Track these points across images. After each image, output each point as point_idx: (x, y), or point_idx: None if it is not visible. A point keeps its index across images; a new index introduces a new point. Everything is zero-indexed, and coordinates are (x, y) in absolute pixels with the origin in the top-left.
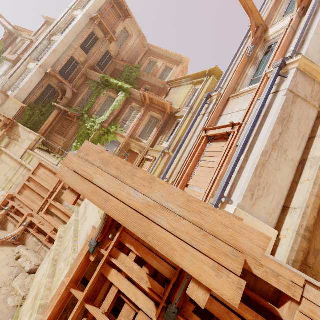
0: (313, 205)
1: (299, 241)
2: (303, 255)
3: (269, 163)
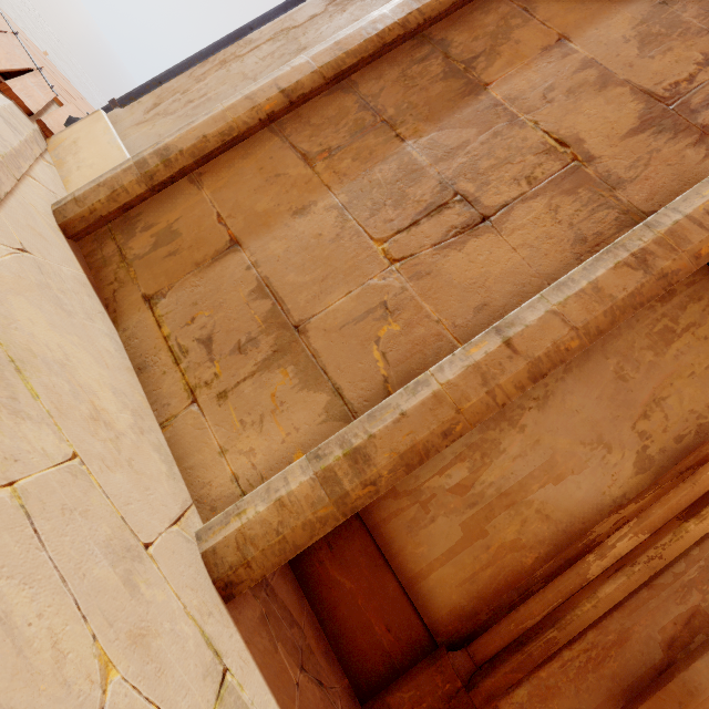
0: (222, 111)
1: (123, 168)
2: (109, 202)
3: (241, 61)
